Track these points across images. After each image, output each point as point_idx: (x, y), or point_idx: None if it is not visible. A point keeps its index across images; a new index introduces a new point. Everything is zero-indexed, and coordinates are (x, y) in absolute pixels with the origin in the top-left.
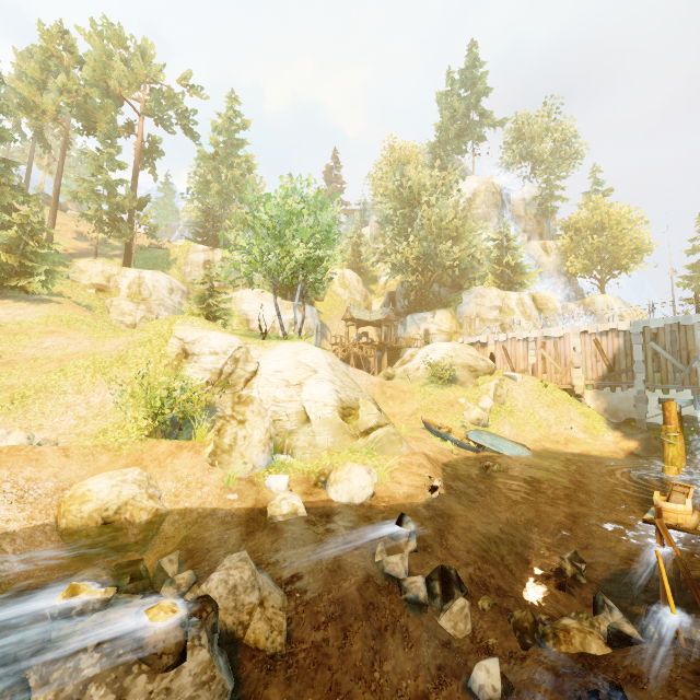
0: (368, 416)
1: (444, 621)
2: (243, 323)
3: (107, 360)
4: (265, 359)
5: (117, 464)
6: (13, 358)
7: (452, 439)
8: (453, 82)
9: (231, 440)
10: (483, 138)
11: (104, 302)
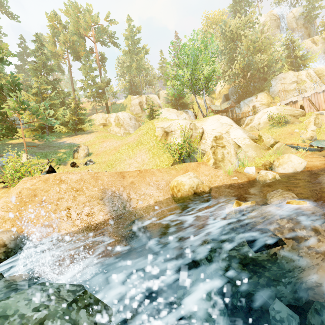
0: (268, 139)
1: None
2: None
3: (134, 144)
4: (204, 125)
5: (180, 173)
6: (97, 152)
7: (302, 148)
8: None
9: (221, 155)
10: None
11: (107, 130)
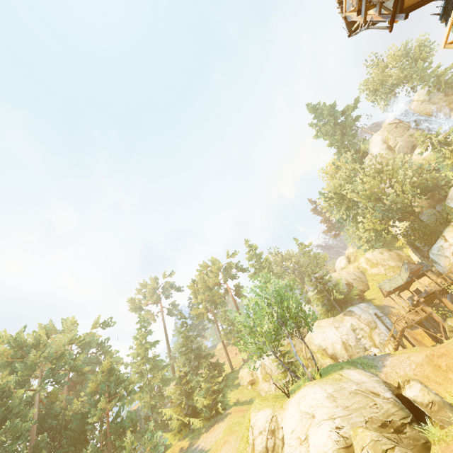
0: (361, 452)
1: None
2: (323, 353)
3: None
4: (284, 421)
5: None
6: None
7: None
8: (316, 124)
9: None
10: (357, 117)
11: (257, 390)
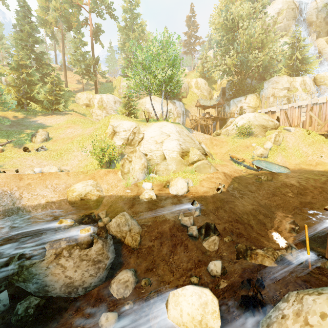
0: (193, 155)
1: (205, 244)
2: (147, 114)
3: (87, 137)
4: (146, 131)
5: (86, 178)
6: (57, 138)
7: (244, 164)
8: None
9: (127, 168)
10: None
11: (89, 111)
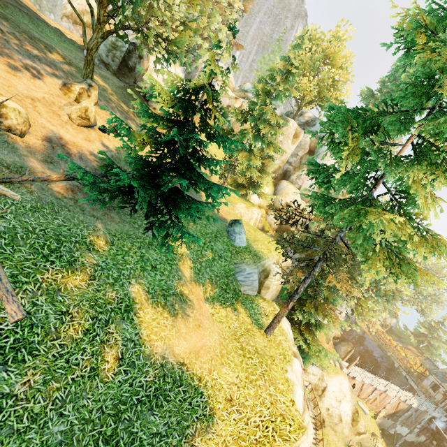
0: None
1: None
2: None
3: None
4: None
5: None
6: None
7: None
8: None
9: None
10: None
11: None
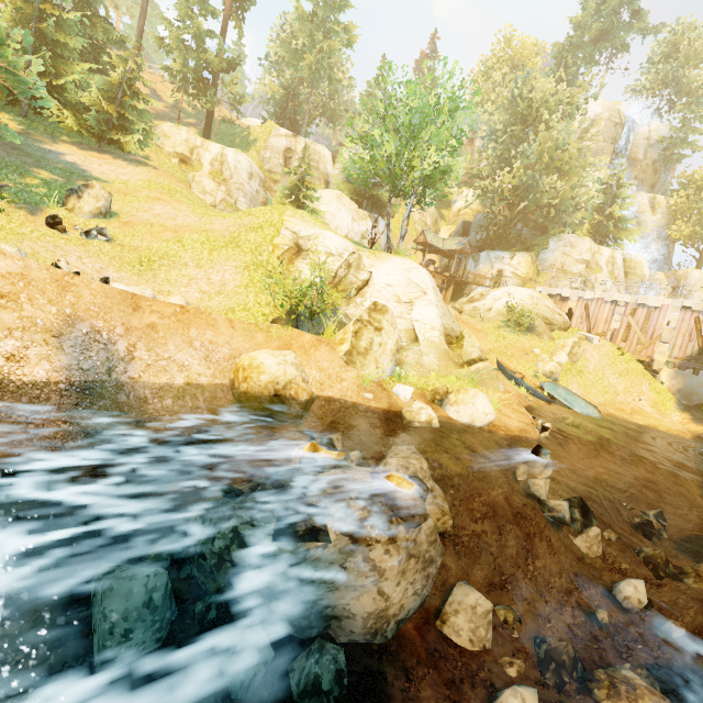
0: (471, 347)
1: (580, 541)
2: None
3: (221, 239)
4: (377, 270)
5: (272, 344)
6: (131, 219)
7: (526, 385)
8: None
9: (367, 344)
10: (626, 47)
11: (186, 175)
